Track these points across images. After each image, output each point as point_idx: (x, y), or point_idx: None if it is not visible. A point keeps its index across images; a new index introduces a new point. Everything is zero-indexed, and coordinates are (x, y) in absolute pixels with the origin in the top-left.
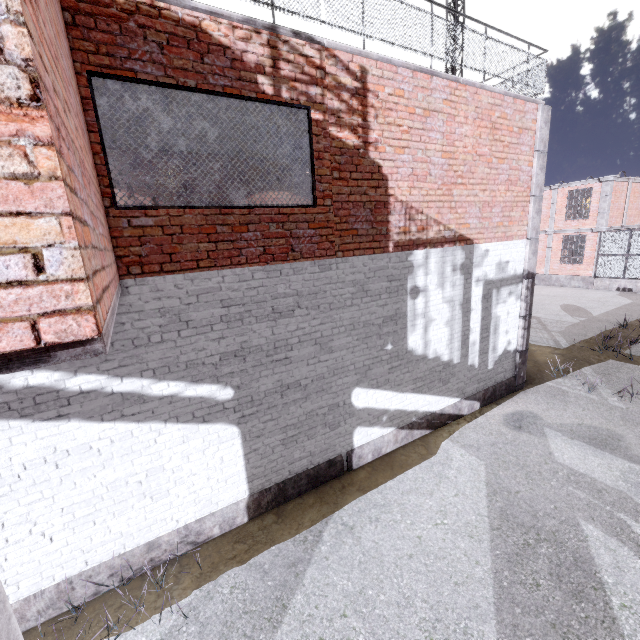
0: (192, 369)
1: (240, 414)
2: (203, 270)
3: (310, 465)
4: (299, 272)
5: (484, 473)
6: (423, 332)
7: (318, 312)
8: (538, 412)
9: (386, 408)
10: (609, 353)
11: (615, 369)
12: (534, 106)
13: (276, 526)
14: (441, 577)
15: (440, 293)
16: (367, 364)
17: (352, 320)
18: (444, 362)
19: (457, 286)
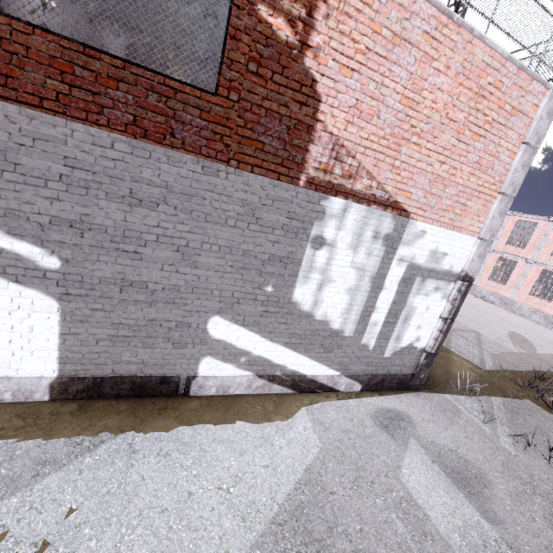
0: (11, 219)
1: (64, 290)
2: (47, 112)
3: (140, 373)
4: (175, 163)
5: (313, 456)
6: (316, 289)
7: (189, 218)
8: (416, 419)
9: (248, 350)
10: (531, 393)
11: (527, 411)
12: (542, 89)
13: (68, 417)
14: (173, 551)
15: (350, 255)
16: (237, 296)
17: (230, 243)
18: (333, 329)
19: (374, 256)
